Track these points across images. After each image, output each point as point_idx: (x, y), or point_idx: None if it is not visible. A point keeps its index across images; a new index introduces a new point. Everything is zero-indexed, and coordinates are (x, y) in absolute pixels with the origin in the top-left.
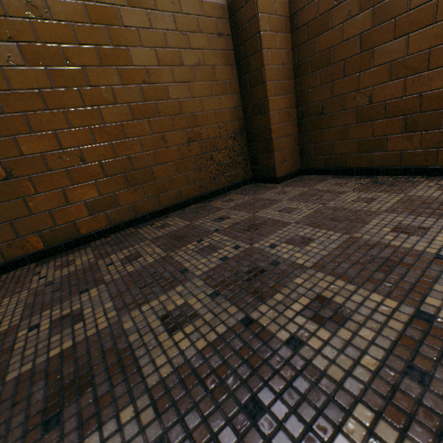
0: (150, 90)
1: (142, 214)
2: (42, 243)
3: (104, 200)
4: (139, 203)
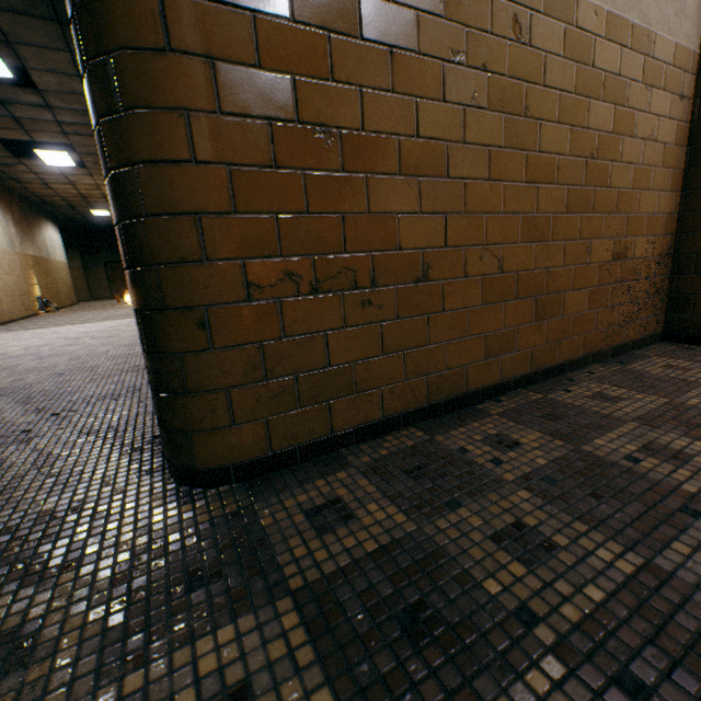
0: (593, 168)
1: (535, 368)
2: (423, 396)
3: (503, 336)
4: (536, 350)
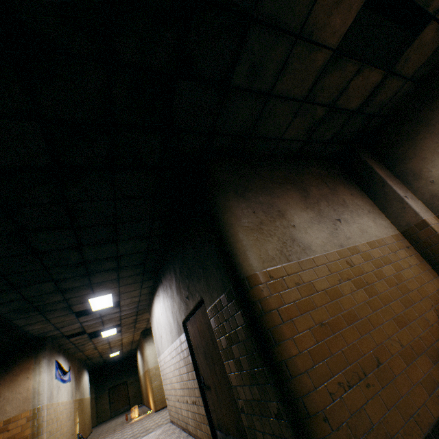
0: (400, 287)
1: None
2: (418, 430)
3: (427, 379)
4: None
